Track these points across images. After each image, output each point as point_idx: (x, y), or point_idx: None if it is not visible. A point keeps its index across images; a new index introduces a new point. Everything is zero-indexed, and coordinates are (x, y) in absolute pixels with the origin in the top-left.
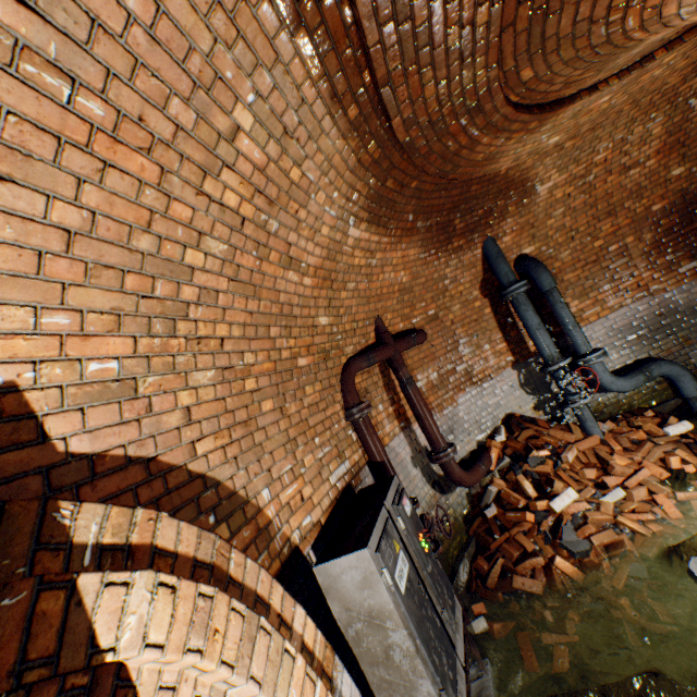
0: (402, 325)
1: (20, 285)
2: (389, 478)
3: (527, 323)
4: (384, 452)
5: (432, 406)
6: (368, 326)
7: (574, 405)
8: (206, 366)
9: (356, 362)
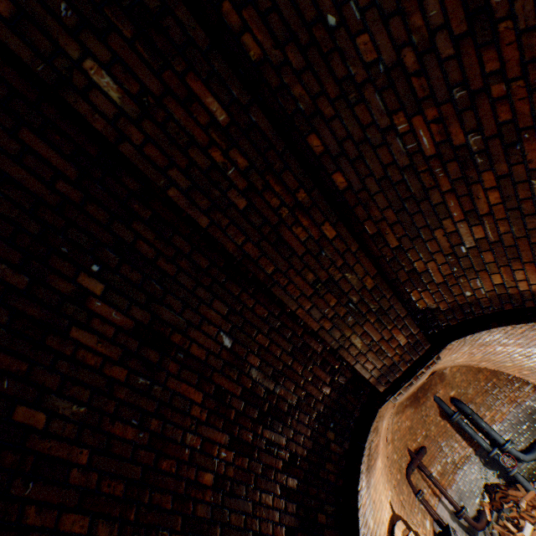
0: (414, 444)
1: (384, 480)
2: (446, 524)
3: (468, 432)
4: (437, 514)
5: (444, 485)
6: (403, 450)
7: (511, 474)
8: (392, 487)
9: (408, 470)
